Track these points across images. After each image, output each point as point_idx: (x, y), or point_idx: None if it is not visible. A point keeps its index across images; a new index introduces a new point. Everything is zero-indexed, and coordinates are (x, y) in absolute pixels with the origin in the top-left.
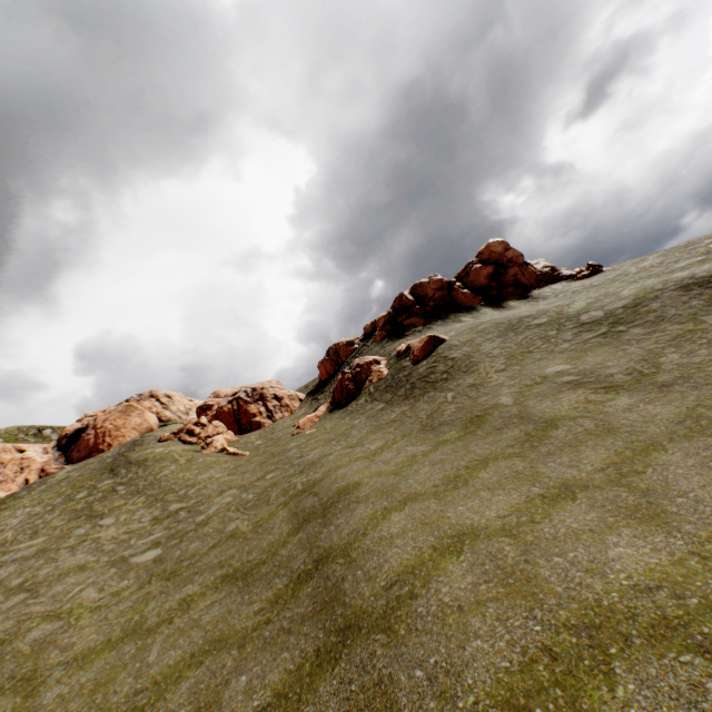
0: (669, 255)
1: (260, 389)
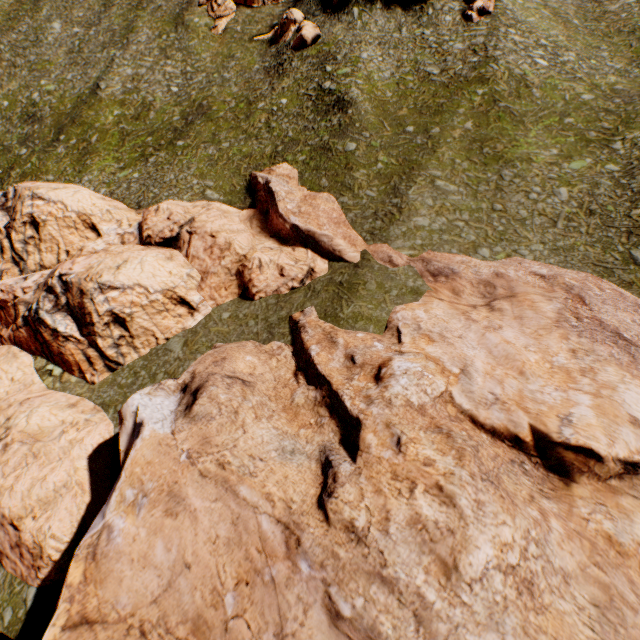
0: (464, 52)
1: None
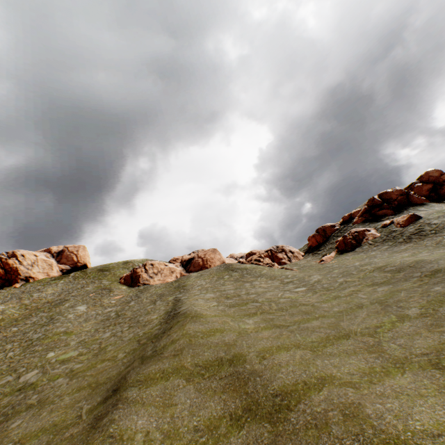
0: None
1: (281, 247)
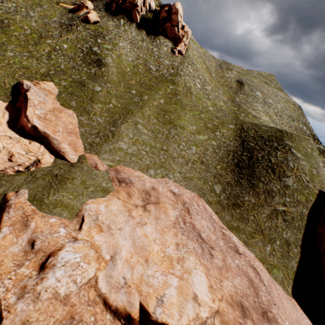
0: (168, 66)
1: None
